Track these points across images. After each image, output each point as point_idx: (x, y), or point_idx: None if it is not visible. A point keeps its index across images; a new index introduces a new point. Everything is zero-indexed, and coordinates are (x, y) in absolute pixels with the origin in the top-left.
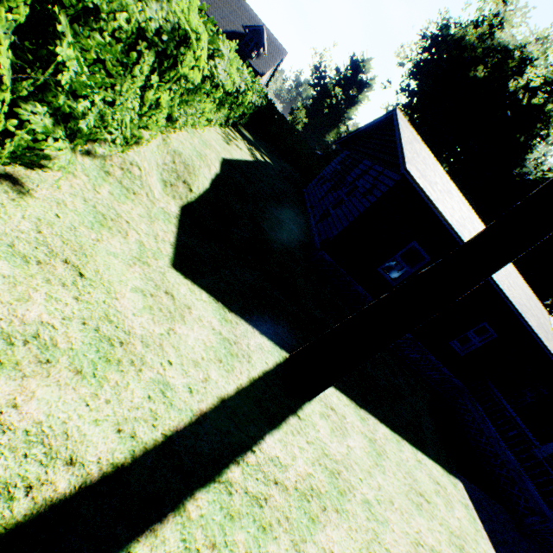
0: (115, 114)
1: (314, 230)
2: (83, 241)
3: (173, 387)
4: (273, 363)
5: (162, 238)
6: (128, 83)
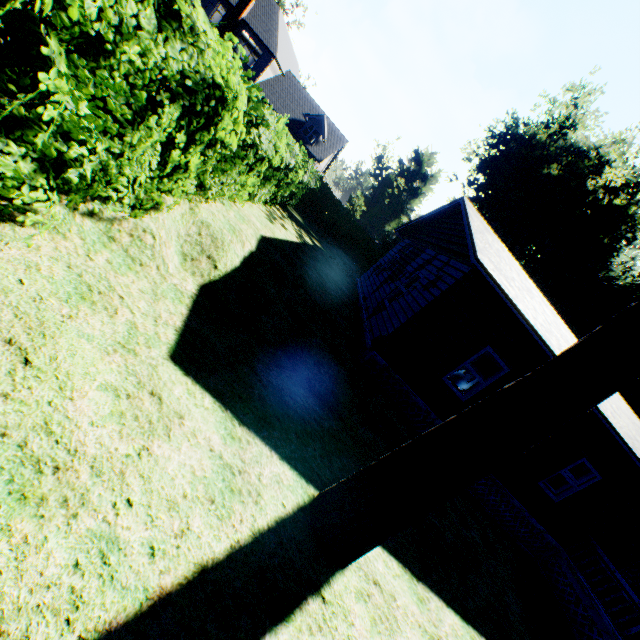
0: (120, 167)
1: (365, 325)
2: (47, 316)
3: (123, 546)
4: (293, 505)
5: (164, 321)
6: (141, 133)
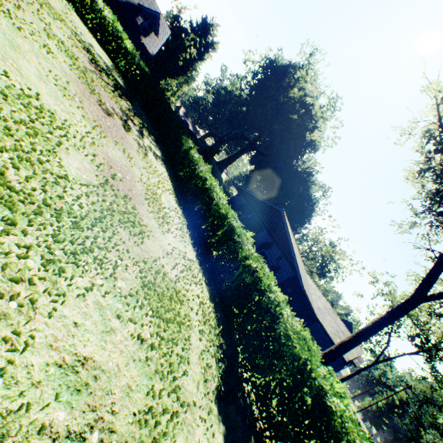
0: None
1: None
2: None
3: None
4: None
5: None
6: None
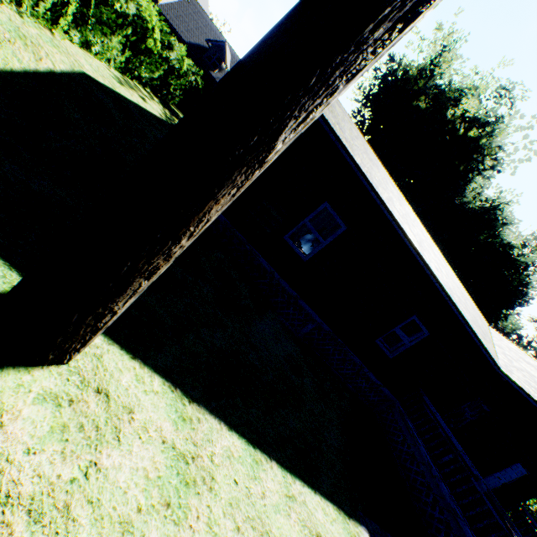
0: None
1: None
2: None
3: None
4: None
5: None
6: None
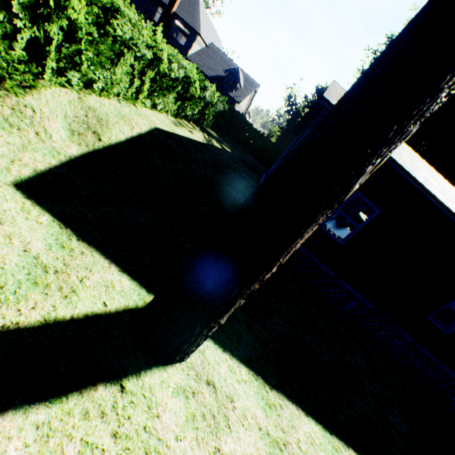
0: None
1: None
2: None
3: None
4: (119, 306)
5: (23, 163)
6: None
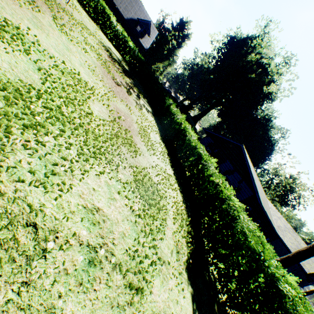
0: None
1: None
2: None
3: None
4: None
5: None
6: None
